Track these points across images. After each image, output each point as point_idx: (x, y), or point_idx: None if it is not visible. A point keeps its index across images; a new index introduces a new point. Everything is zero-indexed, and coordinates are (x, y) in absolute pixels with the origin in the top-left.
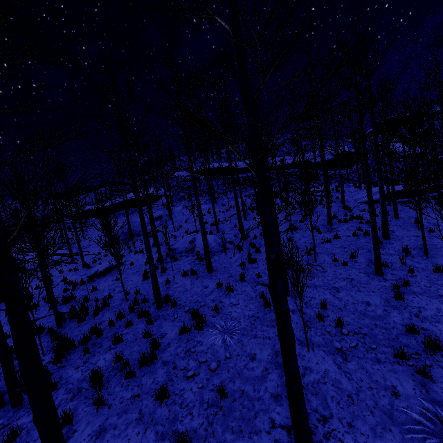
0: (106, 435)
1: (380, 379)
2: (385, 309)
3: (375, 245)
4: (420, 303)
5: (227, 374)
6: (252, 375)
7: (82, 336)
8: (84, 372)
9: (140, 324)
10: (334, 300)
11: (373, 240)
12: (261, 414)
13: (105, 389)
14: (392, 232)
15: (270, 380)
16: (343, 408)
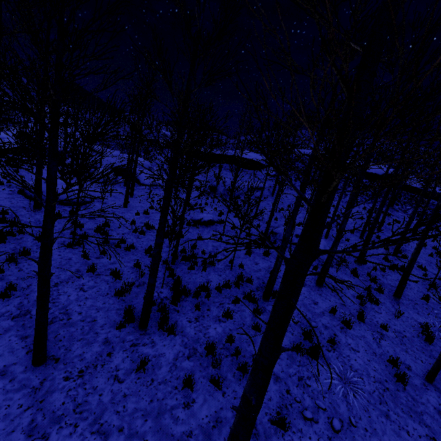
0: (223, 430)
1: None
2: None
3: None
4: None
5: None
6: None
7: (191, 286)
8: (196, 331)
9: (246, 307)
10: None
11: None
12: None
13: (218, 367)
14: None
15: None
16: None
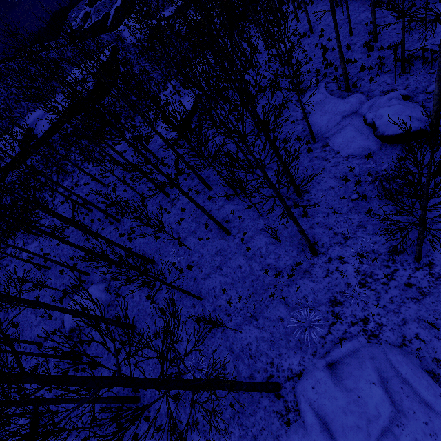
0: None
1: (274, 317)
2: (249, 264)
3: (217, 224)
4: (258, 245)
5: (223, 391)
6: (233, 378)
7: None
8: None
9: (142, 426)
10: (225, 279)
11: (215, 222)
12: (253, 392)
13: None
14: (208, 178)
15: (242, 370)
16: (273, 350)
